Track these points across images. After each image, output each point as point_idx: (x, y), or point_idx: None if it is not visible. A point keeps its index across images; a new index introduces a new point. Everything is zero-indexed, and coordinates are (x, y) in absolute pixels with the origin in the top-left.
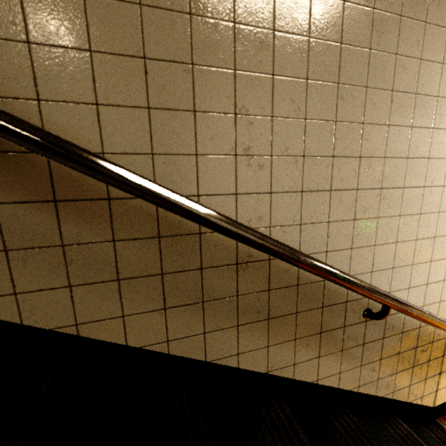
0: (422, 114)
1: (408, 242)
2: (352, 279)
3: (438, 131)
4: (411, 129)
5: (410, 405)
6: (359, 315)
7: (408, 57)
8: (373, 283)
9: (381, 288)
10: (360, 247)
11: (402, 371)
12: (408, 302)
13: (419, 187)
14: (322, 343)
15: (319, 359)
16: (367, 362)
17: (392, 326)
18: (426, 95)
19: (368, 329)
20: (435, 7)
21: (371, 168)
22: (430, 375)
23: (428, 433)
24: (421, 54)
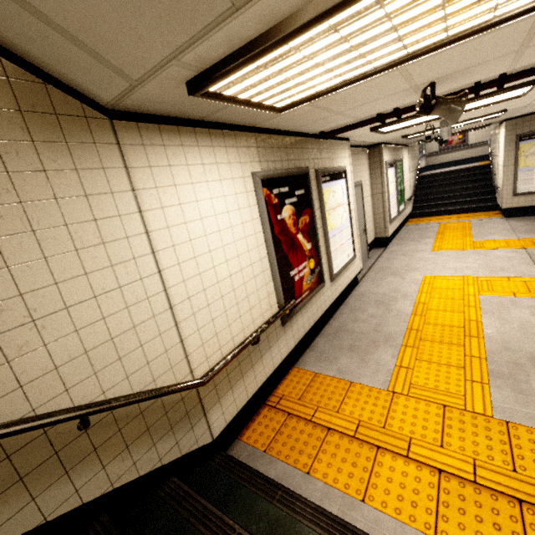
0: (54, 244)
1: (102, 345)
2: (1, 430)
3: (86, 250)
4: (46, 260)
5: (187, 456)
6: (72, 432)
7: (1, 205)
8: (75, 397)
9: (90, 395)
10: (35, 379)
11: (161, 439)
12: (110, 399)
13: (89, 299)
14: (30, 485)
15: (35, 500)
16: (111, 460)
17: (126, 415)
18: (50, 228)
19: (95, 434)
20: (15, 157)
21: (5, 310)
22: (195, 422)
23: (210, 465)
24: (20, 198)
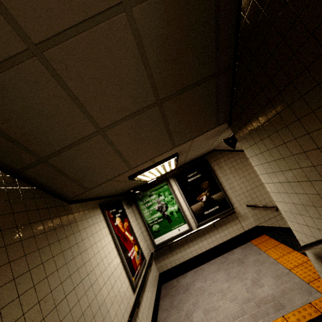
0: None
1: None
2: None
3: None
4: None
5: None
6: None
7: None
8: None
9: None
10: None
11: None
12: None
13: None
14: None
15: None
16: None
17: None
18: None
19: None
20: None
21: None
22: None
23: None
24: None
